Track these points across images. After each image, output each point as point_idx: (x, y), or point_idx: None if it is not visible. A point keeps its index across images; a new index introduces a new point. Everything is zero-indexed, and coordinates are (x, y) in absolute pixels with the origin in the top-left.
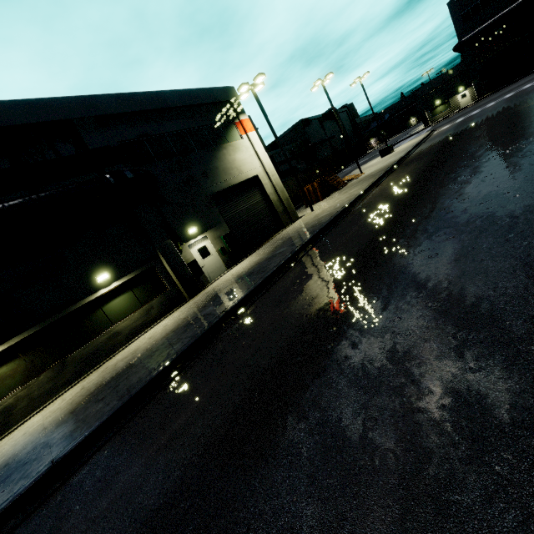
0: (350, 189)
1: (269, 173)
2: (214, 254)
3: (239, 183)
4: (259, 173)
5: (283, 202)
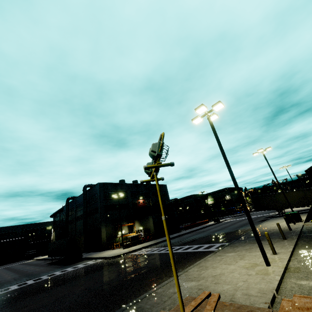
0: None
1: None
2: None
3: None
4: None
5: None
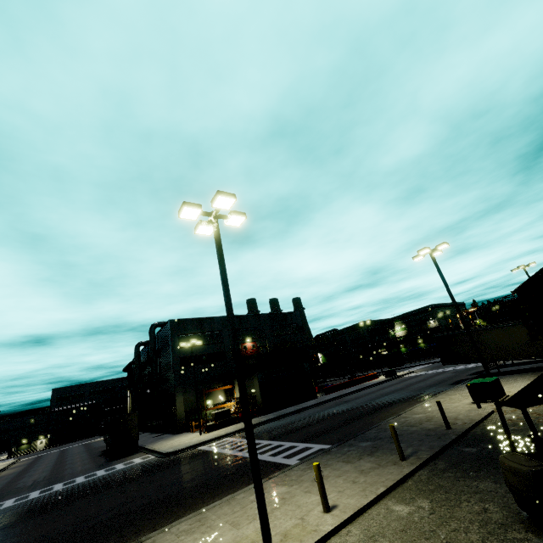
0: None
1: None
2: None
3: None
4: None
5: None
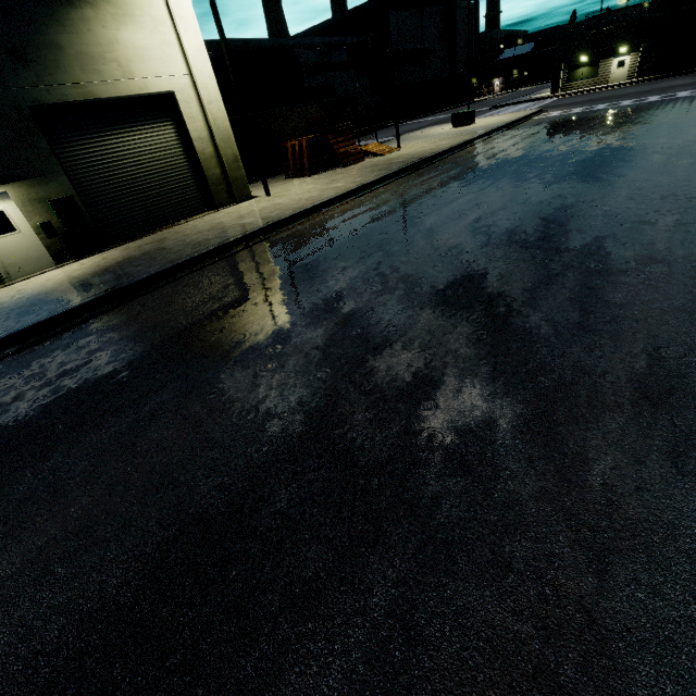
0: (340, 179)
1: (204, 95)
2: (24, 232)
3: (118, 97)
4: (180, 90)
5: (223, 161)
